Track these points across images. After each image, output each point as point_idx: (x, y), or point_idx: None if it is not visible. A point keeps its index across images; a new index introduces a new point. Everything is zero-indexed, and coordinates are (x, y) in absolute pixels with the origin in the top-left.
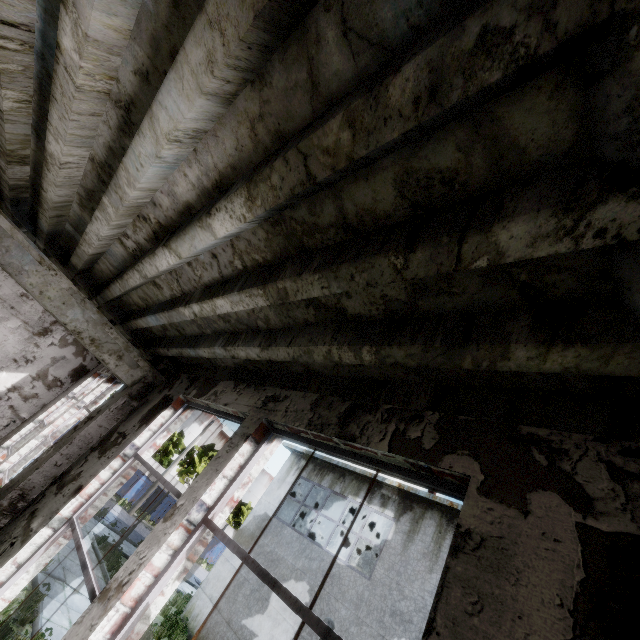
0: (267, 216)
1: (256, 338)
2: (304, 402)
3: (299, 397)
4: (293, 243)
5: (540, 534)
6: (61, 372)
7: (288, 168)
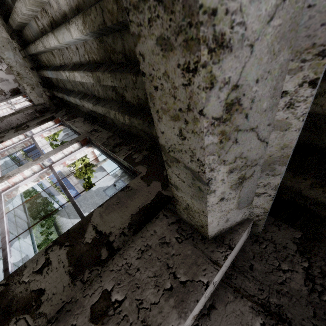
0: (95, 35)
1: (93, 99)
2: (106, 135)
3: (105, 133)
4: (107, 55)
5: (147, 191)
6: (5, 88)
7: (97, 13)
